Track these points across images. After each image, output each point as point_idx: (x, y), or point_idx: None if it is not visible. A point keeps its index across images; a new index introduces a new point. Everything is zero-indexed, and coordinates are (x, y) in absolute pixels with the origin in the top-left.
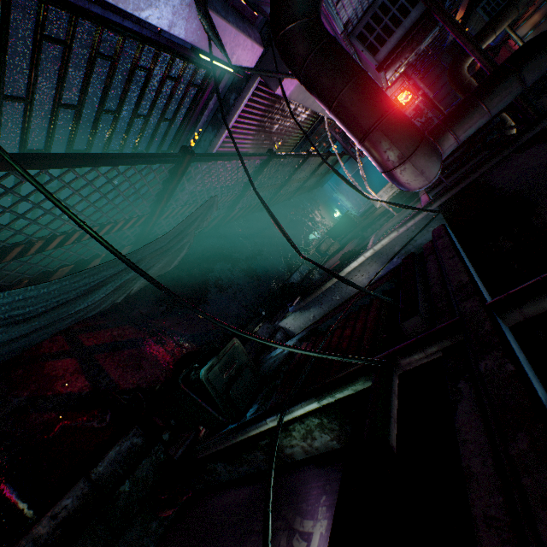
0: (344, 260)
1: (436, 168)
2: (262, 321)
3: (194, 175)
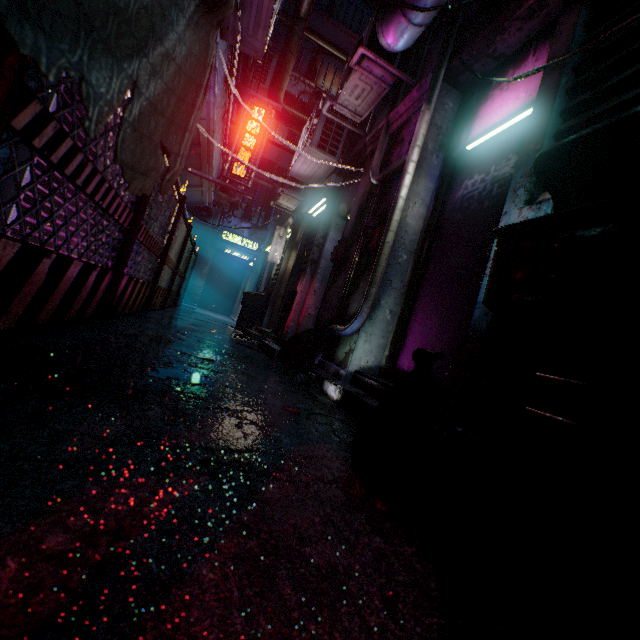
0: (341, 255)
1: None
2: (327, 381)
3: None
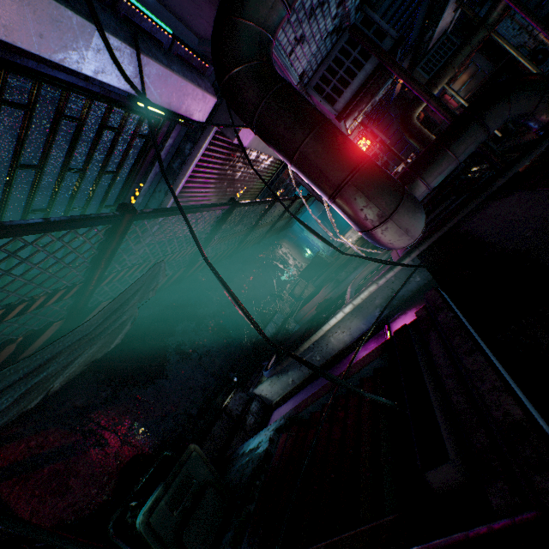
0: (320, 310)
1: (421, 225)
2: (234, 390)
3: (141, 233)
